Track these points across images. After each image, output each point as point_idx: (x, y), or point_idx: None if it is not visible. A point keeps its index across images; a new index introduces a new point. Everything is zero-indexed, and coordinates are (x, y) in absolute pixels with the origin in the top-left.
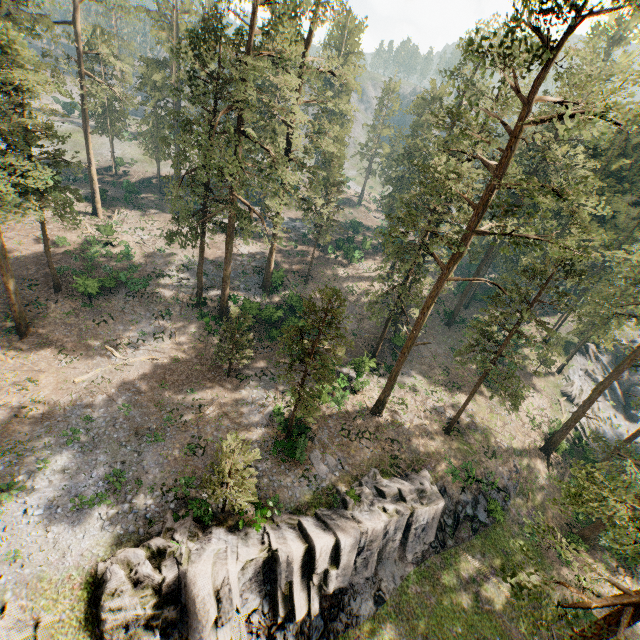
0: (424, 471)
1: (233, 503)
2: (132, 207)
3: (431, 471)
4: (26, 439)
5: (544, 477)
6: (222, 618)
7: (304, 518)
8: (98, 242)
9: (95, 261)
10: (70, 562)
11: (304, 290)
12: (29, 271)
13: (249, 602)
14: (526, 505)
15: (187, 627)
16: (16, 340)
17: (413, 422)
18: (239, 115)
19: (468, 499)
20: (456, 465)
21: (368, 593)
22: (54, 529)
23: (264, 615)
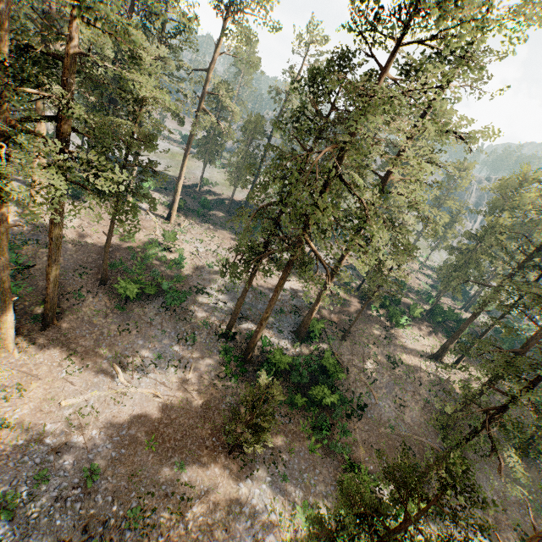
0: None
1: None
2: (201, 220)
3: None
4: None
5: None
6: None
7: None
8: (159, 245)
9: (149, 262)
10: None
11: (339, 347)
12: (89, 258)
13: None
14: None
15: None
16: (36, 329)
17: None
18: (340, 158)
19: None
20: None
21: None
22: None
23: None
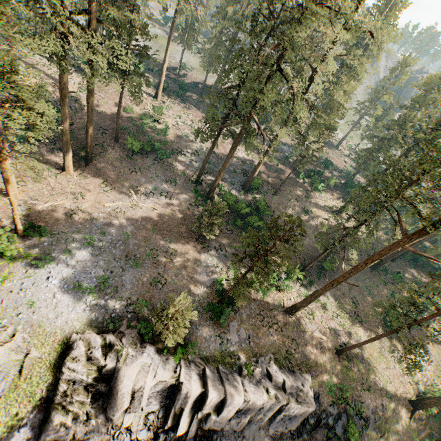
0: (308, 375)
1: (166, 340)
2: (179, 100)
3: (313, 377)
4: (65, 231)
5: (403, 424)
6: (131, 409)
7: (208, 367)
8: (150, 117)
9: (144, 129)
10: (59, 323)
11: (271, 198)
12: (105, 123)
13: (151, 405)
14: (378, 439)
15: (108, 402)
16: (82, 165)
17: (314, 333)
18: (281, 52)
19: (333, 412)
20: (335, 382)
21: (231, 440)
22: (58, 297)
23: (157, 418)
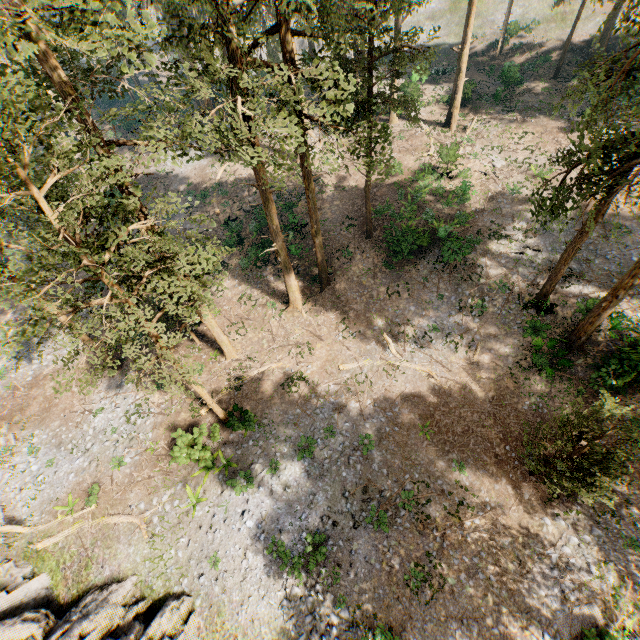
0: None
1: None
2: (500, 109)
3: None
4: (277, 419)
5: None
6: None
7: None
8: (434, 171)
9: (420, 200)
10: (242, 617)
11: None
12: (354, 206)
13: None
14: None
15: None
16: (315, 291)
17: None
18: None
19: None
20: None
21: None
22: (250, 558)
23: None
